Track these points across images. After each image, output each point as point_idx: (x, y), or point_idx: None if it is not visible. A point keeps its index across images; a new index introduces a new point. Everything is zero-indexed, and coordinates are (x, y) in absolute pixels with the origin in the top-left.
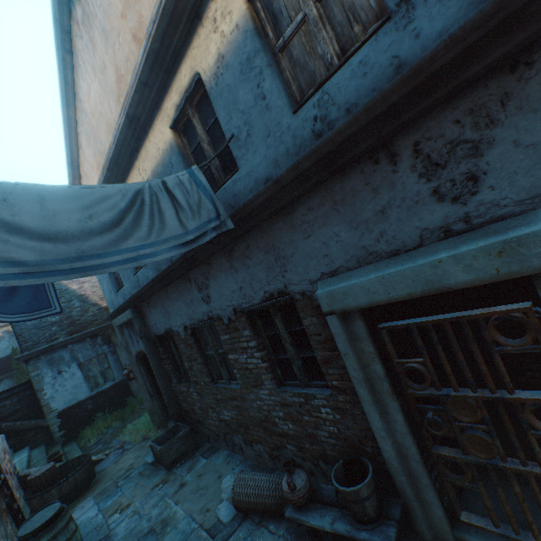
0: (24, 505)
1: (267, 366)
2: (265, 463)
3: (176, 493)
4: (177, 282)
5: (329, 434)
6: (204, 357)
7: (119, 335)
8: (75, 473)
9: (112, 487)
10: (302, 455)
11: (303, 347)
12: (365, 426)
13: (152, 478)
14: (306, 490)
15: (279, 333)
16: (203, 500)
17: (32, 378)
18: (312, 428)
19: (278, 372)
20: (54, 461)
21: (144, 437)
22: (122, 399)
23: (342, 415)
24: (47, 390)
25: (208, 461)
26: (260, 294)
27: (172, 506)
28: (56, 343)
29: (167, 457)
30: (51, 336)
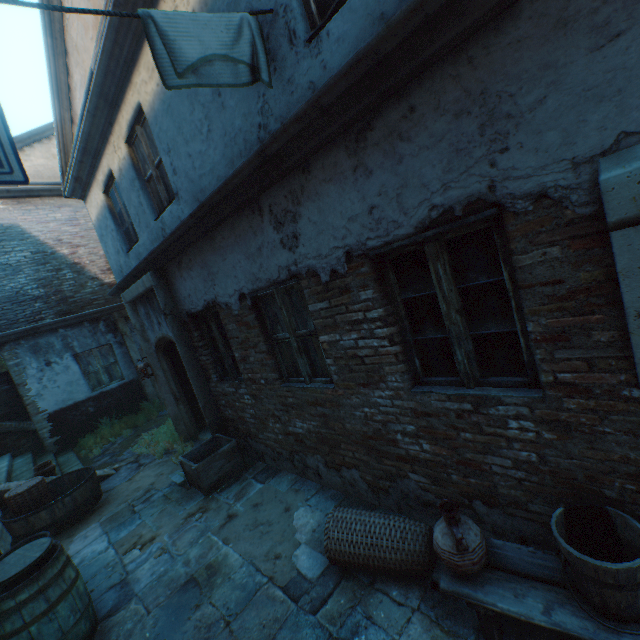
0: (1, 529)
1: (398, 351)
2: (359, 496)
3: (222, 527)
4: (235, 219)
5: (514, 462)
6: (270, 343)
7: (131, 315)
8: (73, 492)
9: (127, 512)
10: (438, 490)
11: (483, 317)
12: (618, 454)
13: (184, 504)
14: (483, 552)
15: (439, 291)
16: (267, 540)
17: (9, 368)
18: (475, 453)
19: (415, 362)
20: (44, 474)
21: (166, 450)
22: (133, 403)
23: (562, 434)
24: (32, 386)
25: (265, 486)
26: (418, 215)
27: (219, 547)
28: (41, 325)
29: (206, 479)
30: (34, 316)
